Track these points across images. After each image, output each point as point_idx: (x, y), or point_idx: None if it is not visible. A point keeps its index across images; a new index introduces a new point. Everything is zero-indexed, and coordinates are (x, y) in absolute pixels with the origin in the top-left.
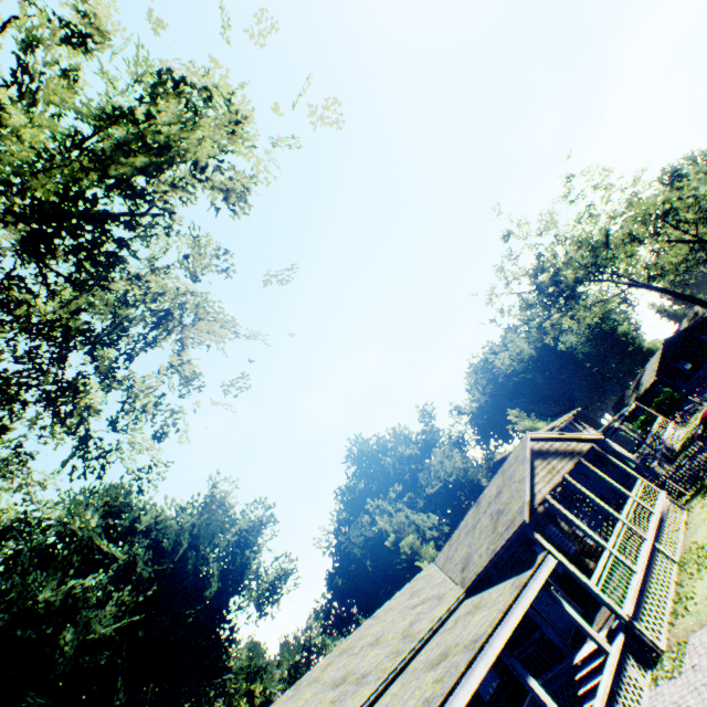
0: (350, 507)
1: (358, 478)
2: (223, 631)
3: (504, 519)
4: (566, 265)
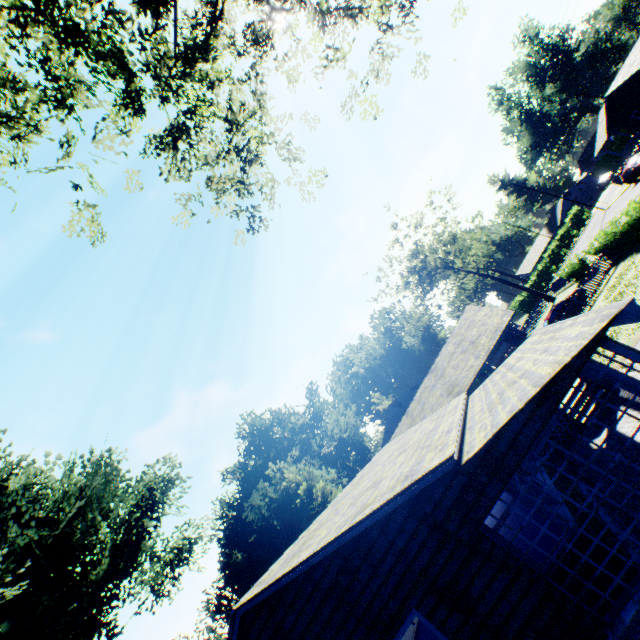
0: (245, 481)
1: (249, 455)
2: (98, 638)
3: (486, 334)
4: (433, 250)
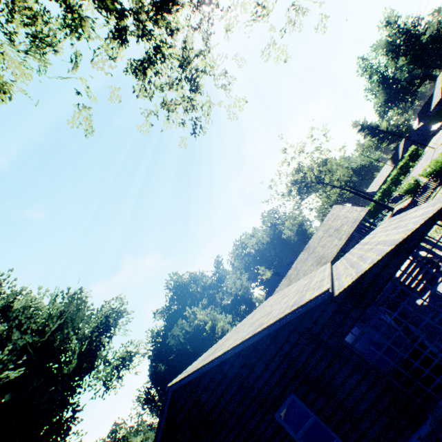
0: (169, 319)
1: (173, 302)
2: (67, 412)
3: (347, 224)
4: (311, 169)
